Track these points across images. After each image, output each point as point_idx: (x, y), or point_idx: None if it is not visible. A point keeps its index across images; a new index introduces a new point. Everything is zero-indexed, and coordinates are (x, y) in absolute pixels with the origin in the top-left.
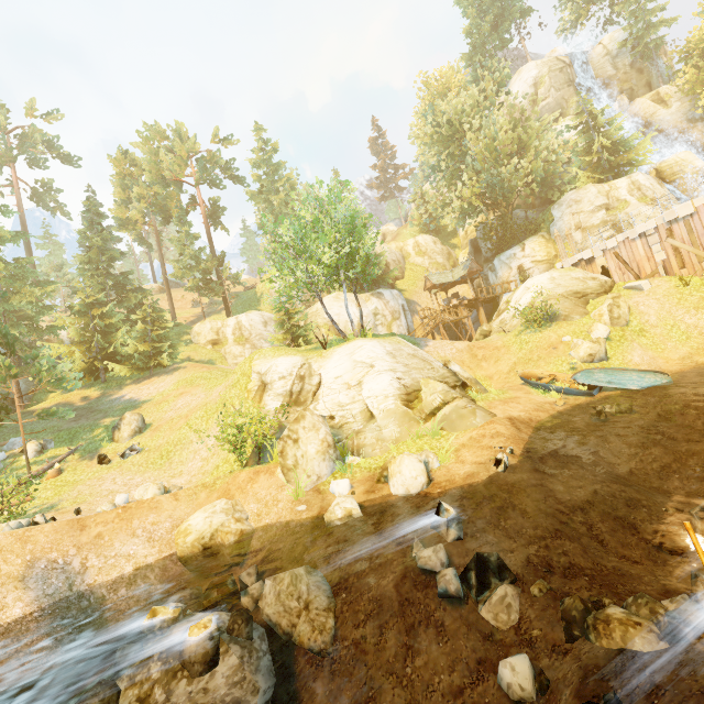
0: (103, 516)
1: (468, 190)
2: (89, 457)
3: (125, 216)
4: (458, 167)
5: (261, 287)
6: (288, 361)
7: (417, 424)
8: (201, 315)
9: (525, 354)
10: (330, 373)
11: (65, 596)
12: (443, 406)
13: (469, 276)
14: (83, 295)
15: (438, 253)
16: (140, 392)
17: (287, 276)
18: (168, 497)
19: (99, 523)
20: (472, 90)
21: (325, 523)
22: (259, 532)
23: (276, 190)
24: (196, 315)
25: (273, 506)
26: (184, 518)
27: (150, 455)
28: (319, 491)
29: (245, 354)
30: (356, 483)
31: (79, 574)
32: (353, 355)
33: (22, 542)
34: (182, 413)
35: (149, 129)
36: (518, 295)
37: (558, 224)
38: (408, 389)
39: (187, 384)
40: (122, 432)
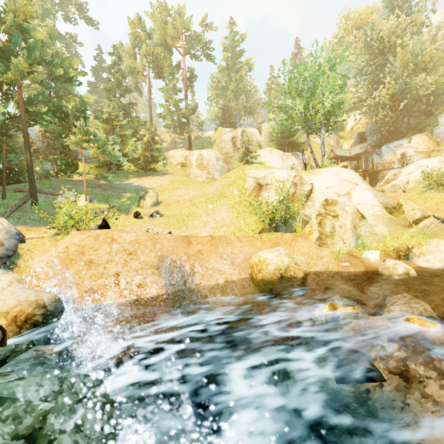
0: (200, 239)
1: (384, 91)
2: (125, 212)
3: (132, 66)
4: (378, 74)
5: (214, 135)
6: (283, 172)
7: (403, 227)
8: (167, 148)
9: (431, 206)
10: (321, 184)
11: (181, 289)
12: (424, 219)
13: (360, 155)
14: (108, 109)
15: (331, 138)
16: (143, 182)
17: (299, 108)
18: (235, 238)
19: (198, 242)
20: (402, 18)
21: (377, 276)
22: (312, 275)
23: (237, 70)
24: (164, 147)
25: (318, 260)
26: (251, 255)
27: (170, 219)
28: (354, 255)
29: (203, 176)
30: (380, 256)
31: (190, 275)
32: (339, 175)
33: (152, 242)
34: (184, 198)
35: (159, 4)
36: (410, 170)
37: (441, 128)
38: (383, 205)
39: (179, 183)
40: (146, 202)
